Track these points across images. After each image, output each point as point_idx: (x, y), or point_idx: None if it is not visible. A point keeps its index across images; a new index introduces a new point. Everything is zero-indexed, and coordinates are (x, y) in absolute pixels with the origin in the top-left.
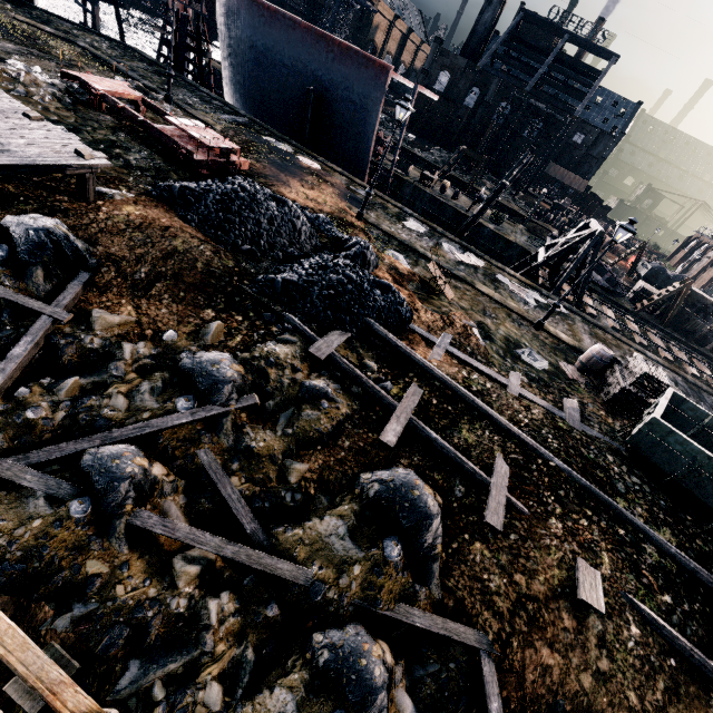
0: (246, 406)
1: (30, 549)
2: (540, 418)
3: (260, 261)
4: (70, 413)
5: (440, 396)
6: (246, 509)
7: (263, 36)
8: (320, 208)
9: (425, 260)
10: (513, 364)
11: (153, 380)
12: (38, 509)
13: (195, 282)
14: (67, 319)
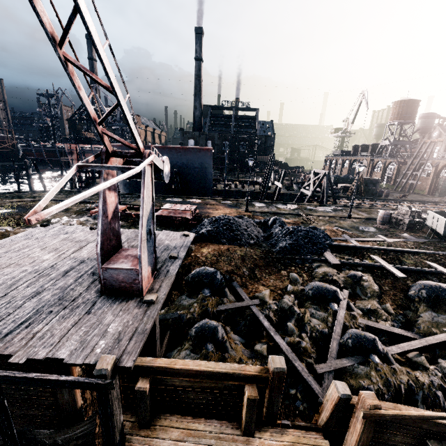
0: (348, 295)
1: (385, 384)
2: (413, 243)
3: (261, 244)
4: (308, 337)
5: (382, 254)
6: (399, 330)
7: None
8: (233, 215)
9: (285, 215)
10: (368, 234)
11: (309, 307)
12: (364, 370)
13: (263, 264)
14: (259, 302)
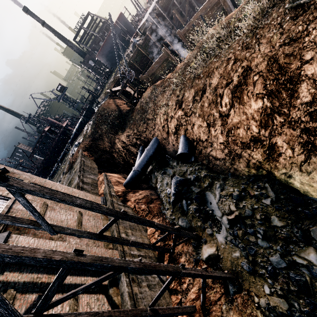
0: None
1: None
2: None
3: None
4: None
5: None
6: None
7: (108, 47)
8: None
9: None
10: None
11: None
12: None
13: None
14: None
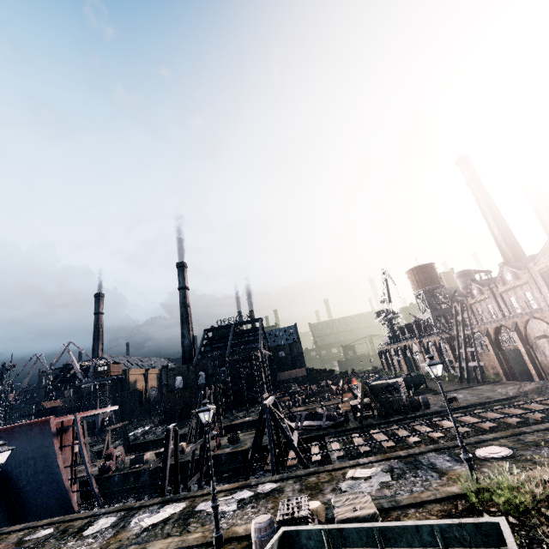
0: None
1: None
2: None
3: None
4: None
5: None
6: None
7: None
8: None
9: None
10: None
11: None
12: None
13: None
14: None
